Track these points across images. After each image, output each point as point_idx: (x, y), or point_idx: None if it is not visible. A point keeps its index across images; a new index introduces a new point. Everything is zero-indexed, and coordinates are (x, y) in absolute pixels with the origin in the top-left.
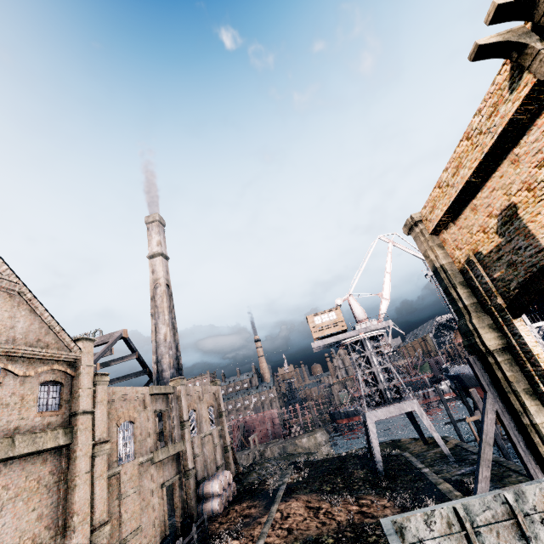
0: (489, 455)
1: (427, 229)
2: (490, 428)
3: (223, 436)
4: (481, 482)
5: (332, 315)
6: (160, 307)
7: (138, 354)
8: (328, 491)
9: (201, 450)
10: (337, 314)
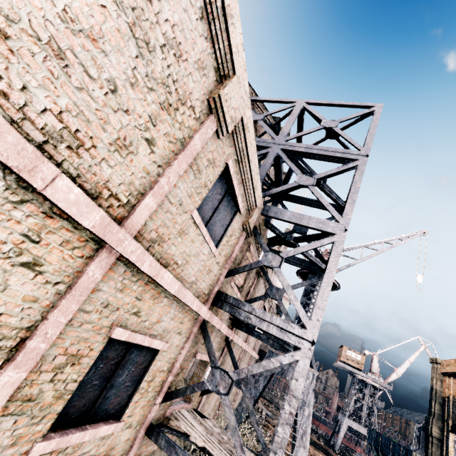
0: None
1: (440, 370)
2: None
3: None
4: None
5: (358, 357)
6: None
7: None
8: None
9: None
10: (362, 359)
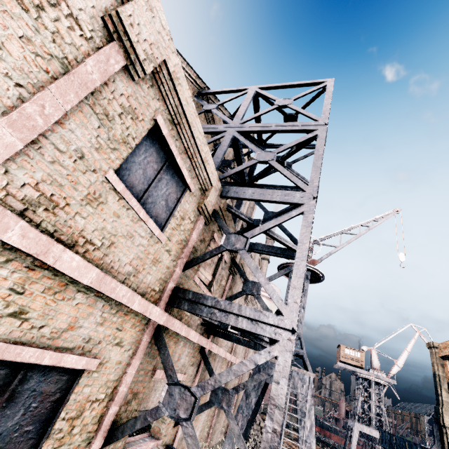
0: None
1: (439, 354)
2: None
3: None
4: None
5: (357, 354)
6: None
7: None
8: (318, 444)
9: None
10: (361, 356)
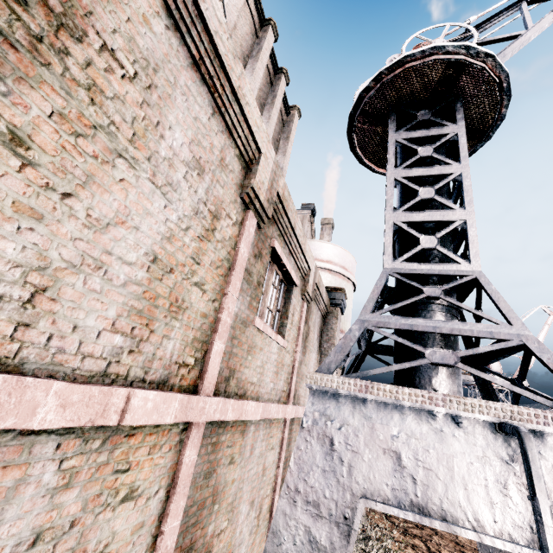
0: None
1: None
2: None
3: None
4: None
5: None
6: None
7: None
8: None
9: None
10: None
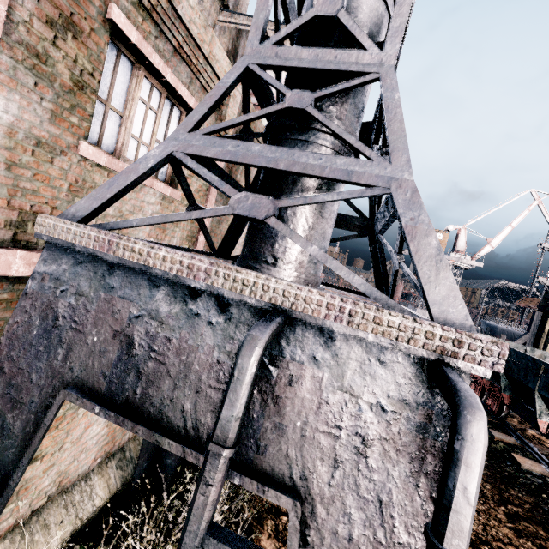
0: None
1: None
2: None
3: None
4: None
5: (440, 236)
6: None
7: None
8: None
9: None
10: (444, 237)
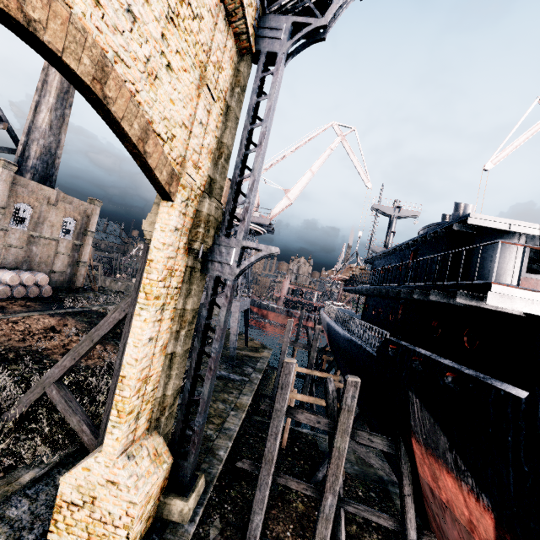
0: (84, 349)
1: None
2: (105, 326)
3: (81, 252)
4: (57, 368)
5: None
6: (50, 84)
7: (10, 127)
8: None
9: (27, 246)
10: None
